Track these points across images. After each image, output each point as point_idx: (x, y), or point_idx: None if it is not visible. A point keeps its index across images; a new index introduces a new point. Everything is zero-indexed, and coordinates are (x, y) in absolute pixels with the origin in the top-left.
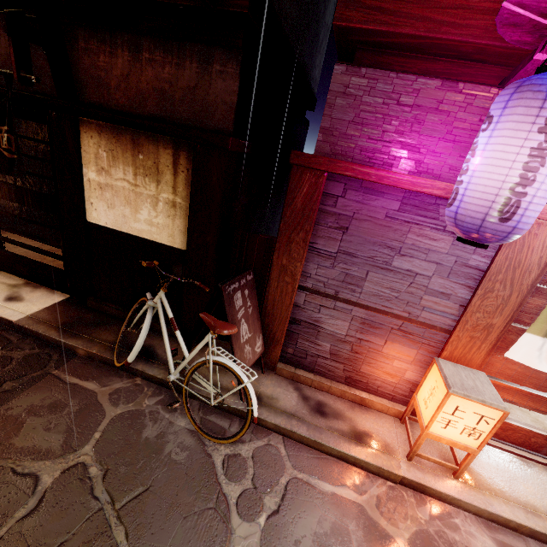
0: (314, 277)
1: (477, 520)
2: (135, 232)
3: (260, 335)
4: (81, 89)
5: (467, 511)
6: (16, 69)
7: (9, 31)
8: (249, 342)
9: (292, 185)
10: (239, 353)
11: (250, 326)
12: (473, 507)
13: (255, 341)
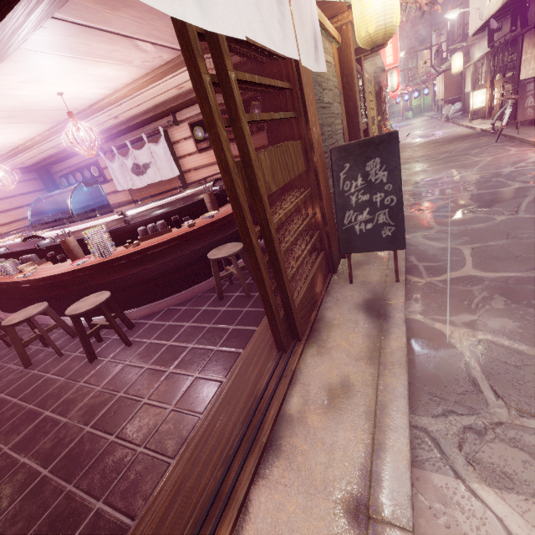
0: None
1: None
2: (528, 76)
3: None
4: (532, 21)
5: None
6: (510, 29)
7: (510, 16)
8: (533, 108)
9: None
10: (521, 111)
11: None
12: None
13: None
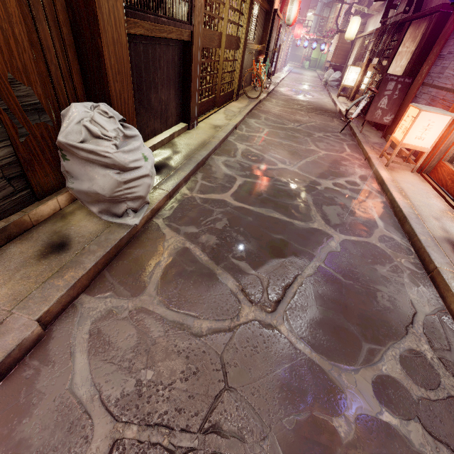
0: (430, 75)
1: (371, 175)
2: (394, 73)
3: (392, 115)
4: (424, 9)
5: (372, 172)
6: (405, 7)
7: None
8: (383, 111)
9: (450, 19)
10: (373, 109)
11: (389, 104)
12: (374, 169)
13: (386, 114)
